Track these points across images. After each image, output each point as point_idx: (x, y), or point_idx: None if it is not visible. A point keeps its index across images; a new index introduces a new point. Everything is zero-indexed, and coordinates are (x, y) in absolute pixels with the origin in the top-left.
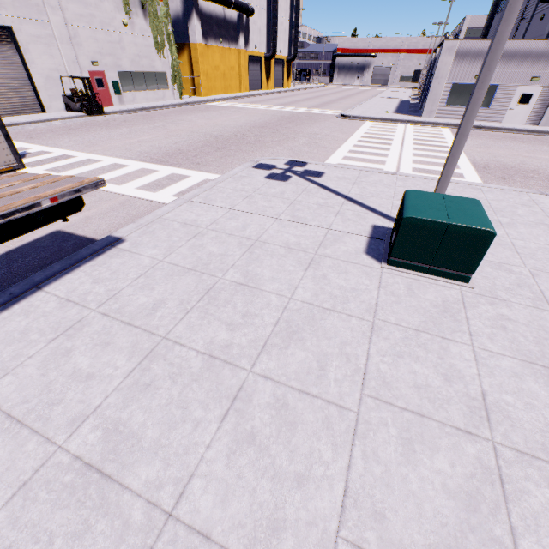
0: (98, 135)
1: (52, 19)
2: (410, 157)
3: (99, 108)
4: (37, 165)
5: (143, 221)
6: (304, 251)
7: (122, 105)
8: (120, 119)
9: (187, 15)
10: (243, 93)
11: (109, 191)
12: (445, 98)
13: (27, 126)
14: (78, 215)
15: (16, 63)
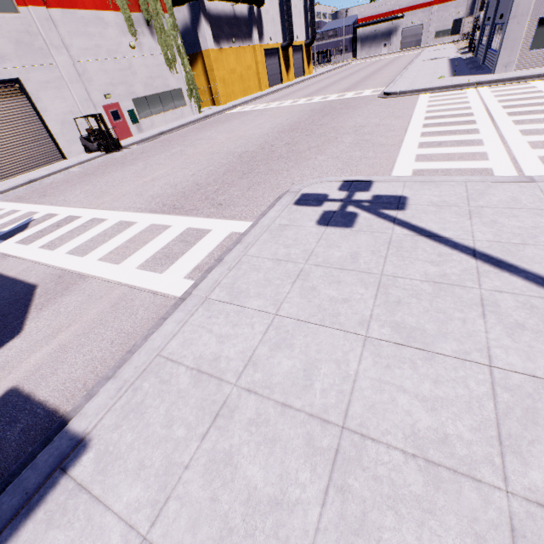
0: (111, 178)
1: (58, 60)
2: (520, 138)
3: (115, 143)
4: (34, 239)
5: (129, 372)
6: (473, 478)
7: (141, 133)
8: (137, 151)
9: (195, 22)
10: (263, 91)
11: (103, 279)
12: (528, 41)
13: (44, 180)
14: (51, 342)
15: (30, 115)
